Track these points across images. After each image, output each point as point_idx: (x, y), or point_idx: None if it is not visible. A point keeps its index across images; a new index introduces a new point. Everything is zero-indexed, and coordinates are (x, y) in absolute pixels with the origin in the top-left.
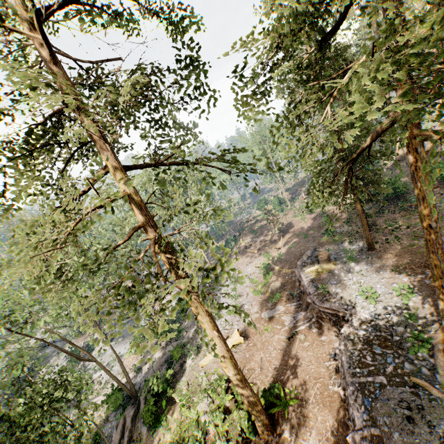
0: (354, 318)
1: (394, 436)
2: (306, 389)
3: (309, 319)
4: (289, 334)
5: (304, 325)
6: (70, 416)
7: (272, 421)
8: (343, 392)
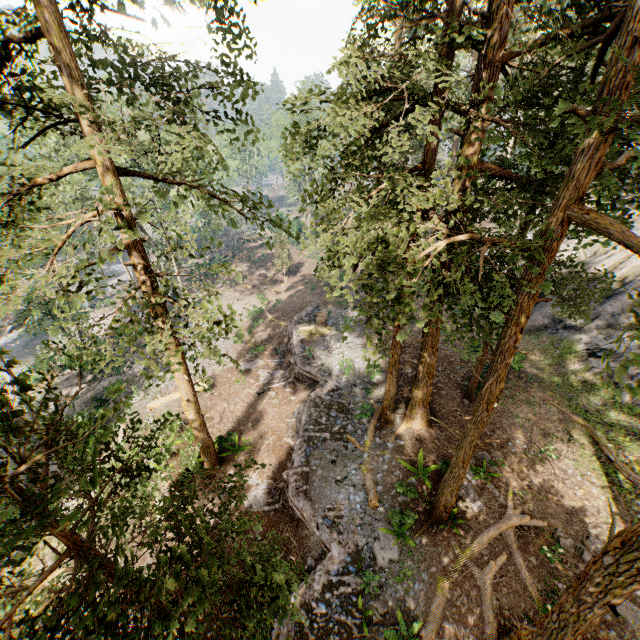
0: (326, 385)
1: (318, 472)
2: (262, 439)
3: (286, 378)
4: (261, 390)
5: (279, 384)
6: None
7: (221, 462)
8: (293, 443)
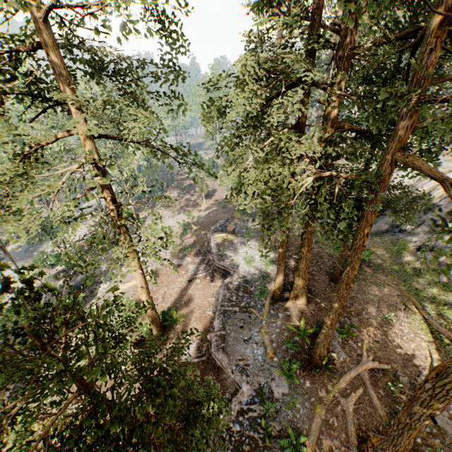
0: (235, 274)
1: (231, 334)
2: (192, 312)
3: (207, 270)
4: (190, 278)
5: (202, 274)
6: None
7: (164, 329)
8: (213, 314)
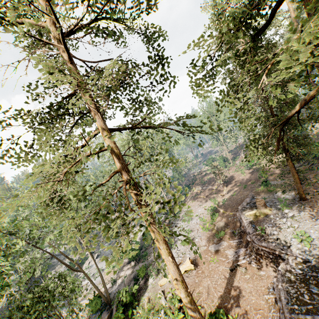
0: (289, 258)
1: None
2: (248, 318)
3: (249, 255)
4: (232, 266)
5: (245, 260)
6: (64, 312)
7: None
8: None
